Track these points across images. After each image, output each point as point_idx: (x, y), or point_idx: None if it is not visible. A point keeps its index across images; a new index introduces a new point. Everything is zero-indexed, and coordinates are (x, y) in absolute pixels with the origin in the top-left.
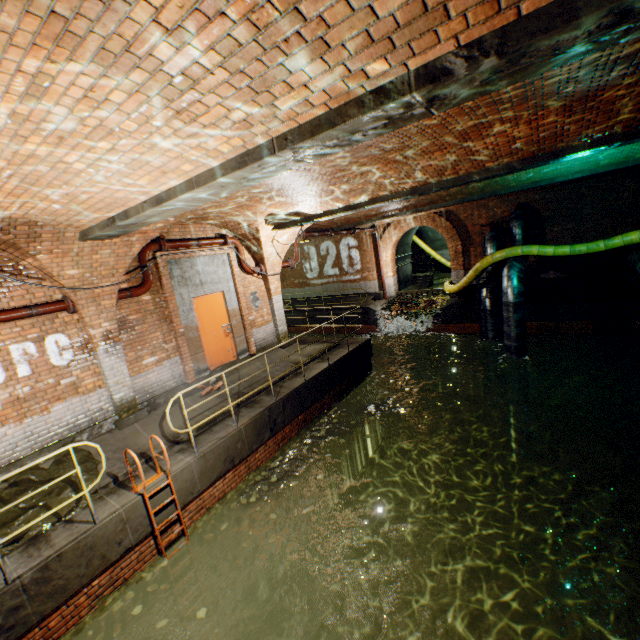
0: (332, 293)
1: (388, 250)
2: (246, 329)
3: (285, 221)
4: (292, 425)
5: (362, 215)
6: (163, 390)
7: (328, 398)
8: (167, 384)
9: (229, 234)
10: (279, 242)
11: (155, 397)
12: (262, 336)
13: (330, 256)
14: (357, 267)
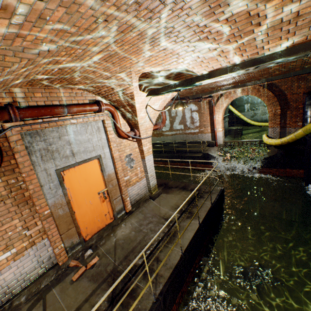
0: (178, 140)
1: (220, 113)
2: (122, 191)
3: (161, 85)
4: (171, 310)
5: (217, 85)
6: (25, 283)
7: (198, 256)
8: (31, 274)
9: (104, 100)
10: (153, 108)
11: (11, 300)
12: (136, 192)
13: (178, 117)
14: (196, 124)
